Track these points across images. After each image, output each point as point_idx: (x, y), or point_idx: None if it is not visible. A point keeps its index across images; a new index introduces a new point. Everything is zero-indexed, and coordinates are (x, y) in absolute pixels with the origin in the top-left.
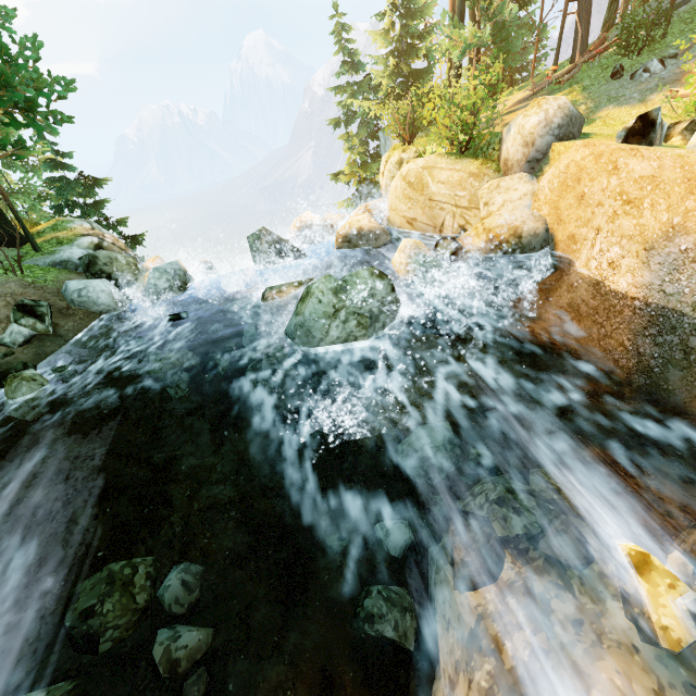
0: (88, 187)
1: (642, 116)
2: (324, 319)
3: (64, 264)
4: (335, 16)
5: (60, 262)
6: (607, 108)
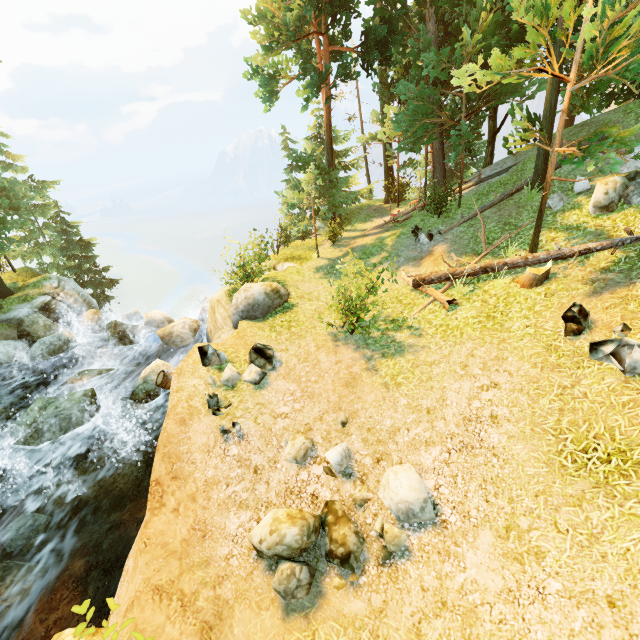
0: (83, 248)
1: (199, 348)
2: (26, 425)
3: (10, 321)
4: (282, 135)
5: (7, 320)
6: (386, 264)
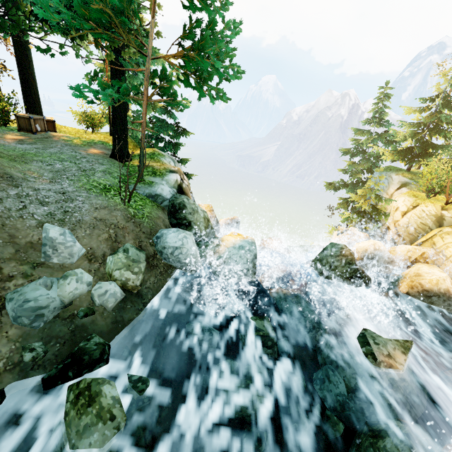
0: (177, 132)
1: None
2: None
3: (156, 198)
4: (385, 88)
5: (154, 195)
6: None
